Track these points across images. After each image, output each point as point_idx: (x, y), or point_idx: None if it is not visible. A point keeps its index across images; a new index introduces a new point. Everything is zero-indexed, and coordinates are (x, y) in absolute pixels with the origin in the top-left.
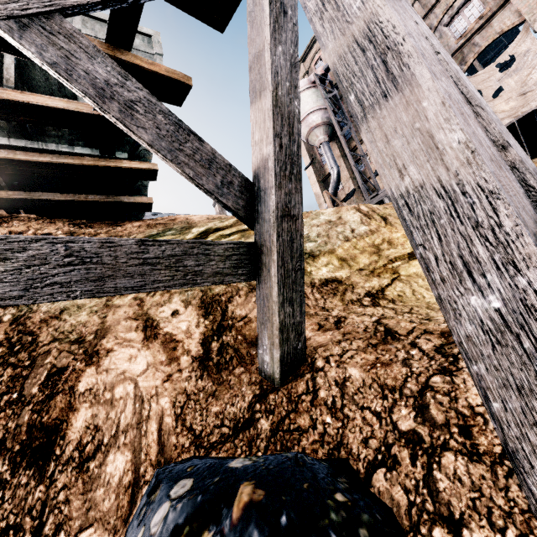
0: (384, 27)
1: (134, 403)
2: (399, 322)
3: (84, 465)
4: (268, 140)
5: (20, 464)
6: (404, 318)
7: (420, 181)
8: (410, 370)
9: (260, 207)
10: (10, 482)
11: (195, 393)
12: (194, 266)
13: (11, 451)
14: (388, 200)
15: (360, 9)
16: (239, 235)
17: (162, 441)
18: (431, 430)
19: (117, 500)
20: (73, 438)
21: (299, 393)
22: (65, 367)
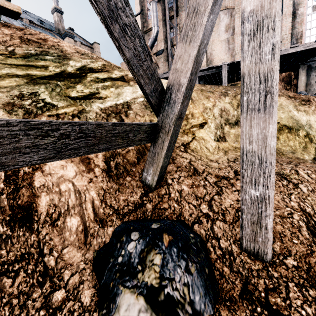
0: (273, 81)
1: (75, 193)
2: (198, 165)
3: (54, 224)
4: (186, 75)
5: (14, 227)
6: (199, 163)
7: (255, 150)
8: (207, 191)
9: (167, 108)
10: (12, 236)
11: (108, 189)
12: (132, 136)
13: (5, 221)
14: None
15: (269, 61)
16: (111, 83)
17: (95, 211)
18: (213, 213)
19: (77, 236)
20: (43, 212)
21: (163, 194)
22: (17, 170)
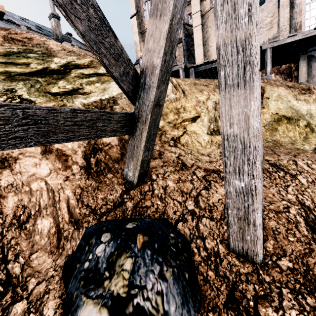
0: (252, 49)
1: (48, 193)
2: (187, 159)
3: (22, 226)
4: (159, 55)
5: None
6: (189, 157)
7: (237, 133)
8: (194, 186)
9: (143, 94)
10: None
11: (86, 187)
12: (102, 126)
13: None
14: (182, 71)
15: (245, 25)
16: (96, 78)
17: (71, 212)
18: (199, 210)
19: (49, 240)
20: (9, 213)
21: (146, 191)
22: None
